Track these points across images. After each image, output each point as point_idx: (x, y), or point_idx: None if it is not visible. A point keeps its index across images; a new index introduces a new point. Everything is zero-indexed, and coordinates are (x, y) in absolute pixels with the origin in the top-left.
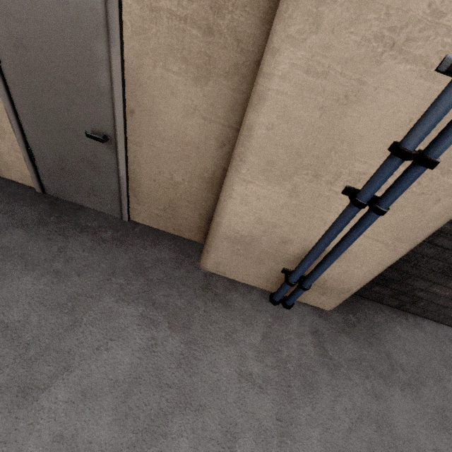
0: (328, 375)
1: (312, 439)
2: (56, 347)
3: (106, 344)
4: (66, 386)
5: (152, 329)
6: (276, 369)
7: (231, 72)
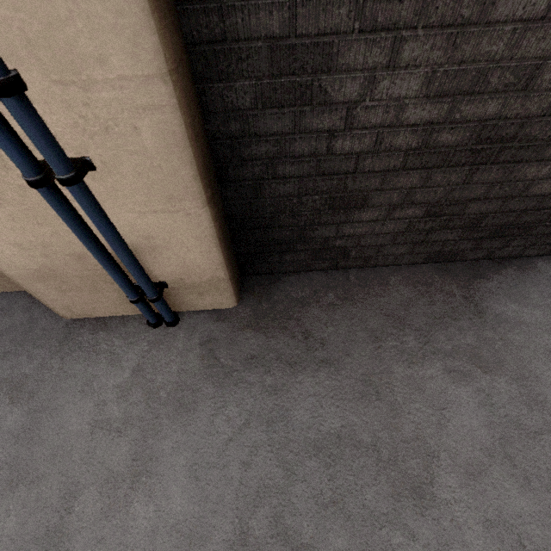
0: (213, 387)
1: (175, 467)
2: None
3: None
4: None
5: None
6: (143, 403)
7: None
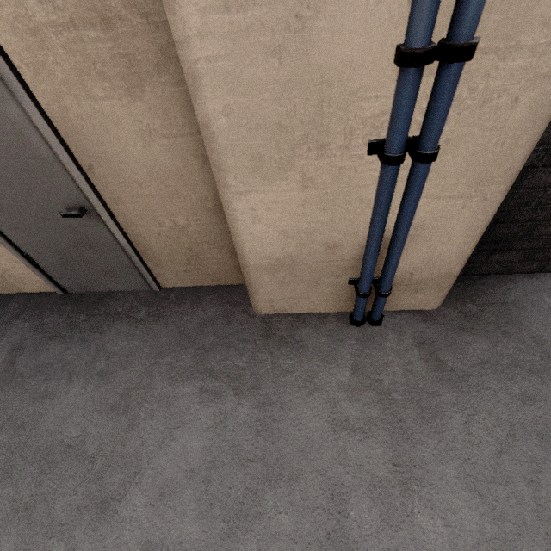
0: (452, 392)
1: (447, 477)
2: (120, 452)
3: (171, 434)
4: (141, 491)
5: (217, 402)
6: (378, 404)
7: (161, 62)
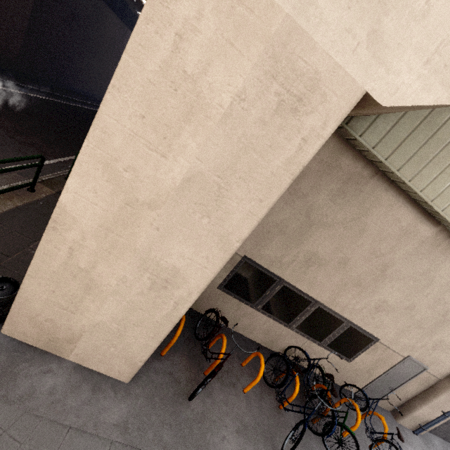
0: None
1: None
2: None
3: None
4: None
5: (408, 446)
6: None
7: (425, 386)
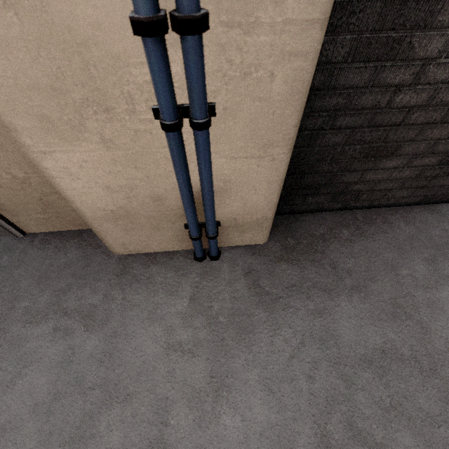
0: (265, 312)
1: (250, 382)
2: None
3: (20, 373)
4: None
5: (67, 339)
6: (207, 327)
7: None
